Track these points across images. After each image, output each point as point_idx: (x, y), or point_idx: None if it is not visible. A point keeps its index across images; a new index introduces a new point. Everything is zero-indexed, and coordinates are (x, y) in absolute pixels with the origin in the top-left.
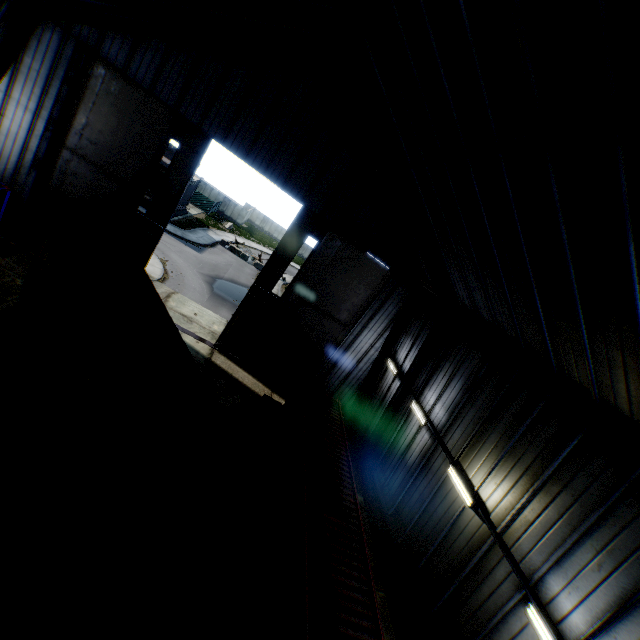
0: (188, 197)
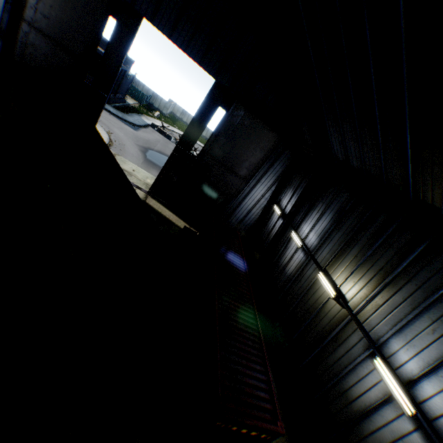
0: (126, 89)
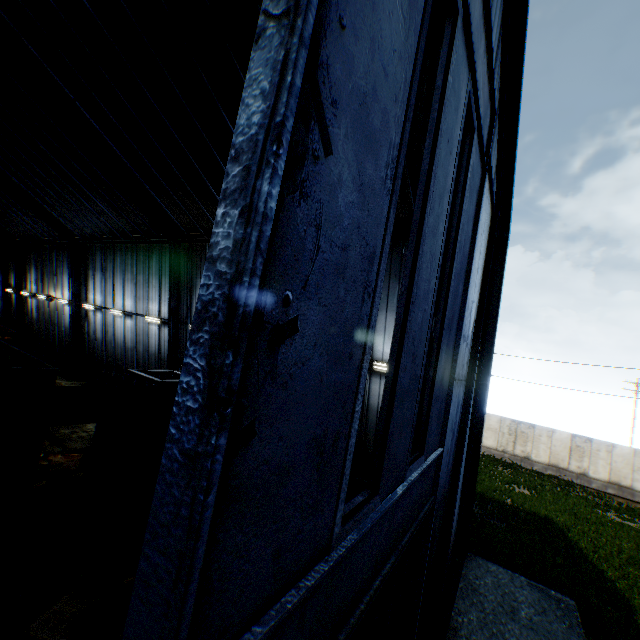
0: None
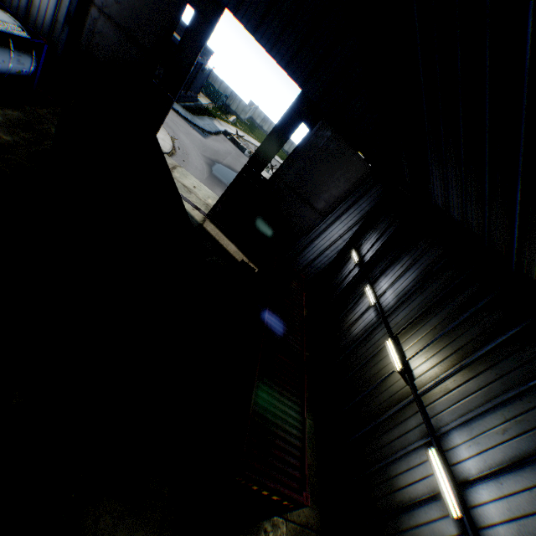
0: (200, 86)
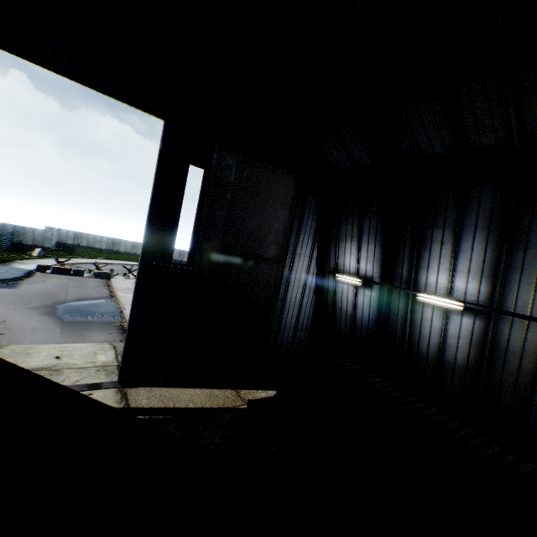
0: None
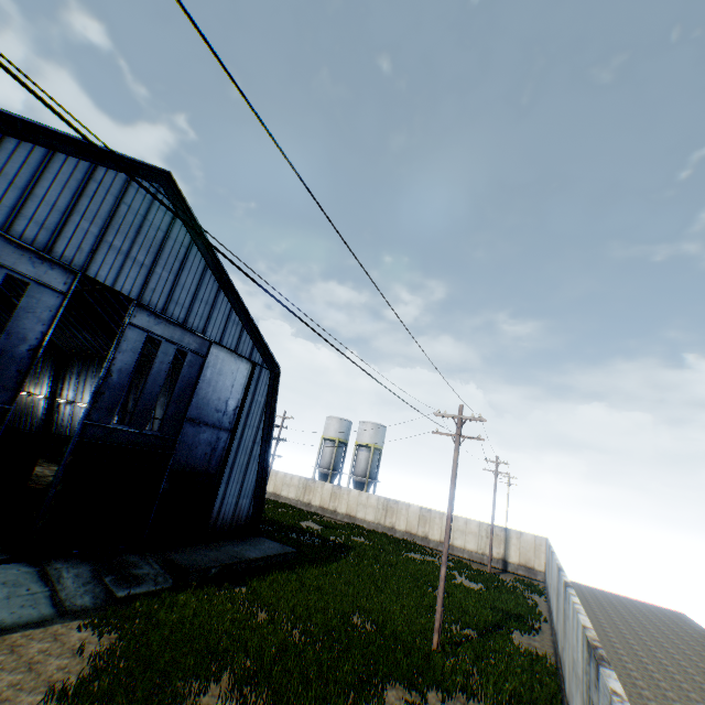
0: None
